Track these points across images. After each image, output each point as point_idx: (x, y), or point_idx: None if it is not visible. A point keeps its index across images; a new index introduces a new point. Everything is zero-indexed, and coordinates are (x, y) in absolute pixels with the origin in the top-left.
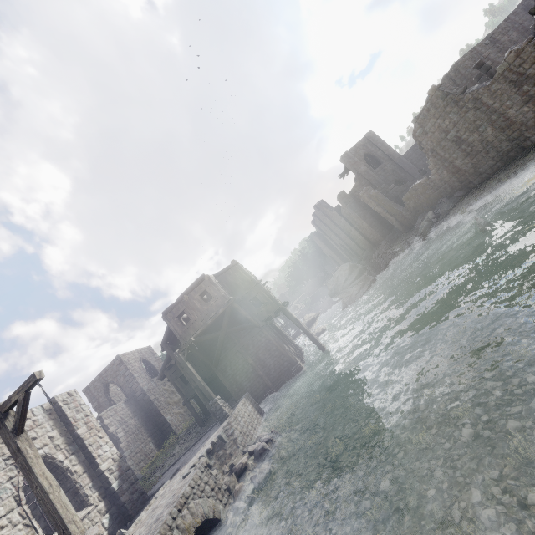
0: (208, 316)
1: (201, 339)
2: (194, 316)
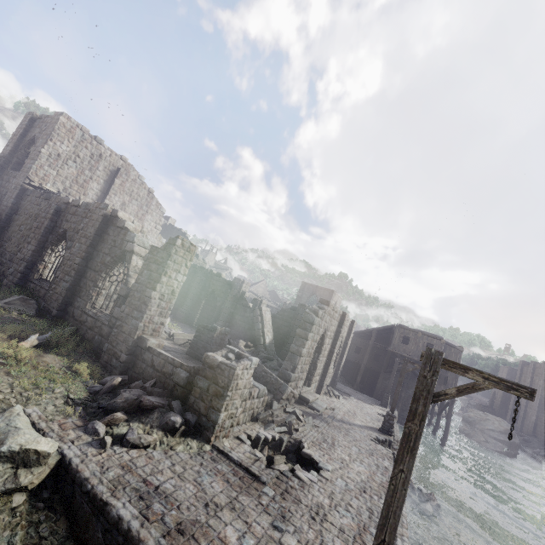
0: (418, 355)
1: (399, 357)
2: (412, 346)
